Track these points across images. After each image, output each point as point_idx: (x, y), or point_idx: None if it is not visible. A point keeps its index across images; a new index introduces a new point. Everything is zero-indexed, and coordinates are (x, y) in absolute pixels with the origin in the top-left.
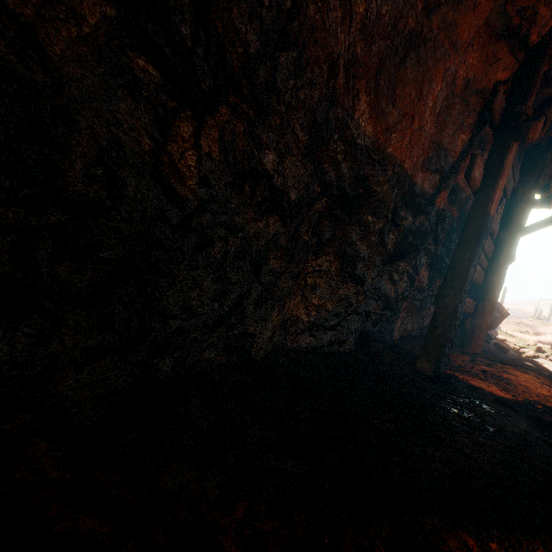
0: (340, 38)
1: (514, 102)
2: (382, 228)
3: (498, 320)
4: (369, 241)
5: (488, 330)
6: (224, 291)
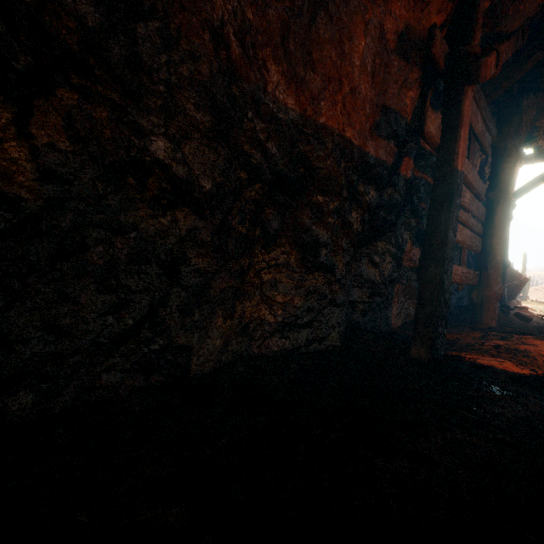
0: (216, 2)
1: (458, 45)
2: (339, 207)
3: (517, 288)
4: (327, 224)
5: (509, 301)
6: (122, 302)
